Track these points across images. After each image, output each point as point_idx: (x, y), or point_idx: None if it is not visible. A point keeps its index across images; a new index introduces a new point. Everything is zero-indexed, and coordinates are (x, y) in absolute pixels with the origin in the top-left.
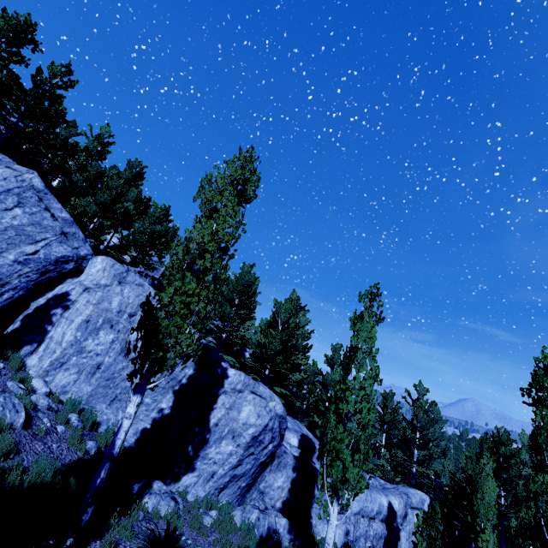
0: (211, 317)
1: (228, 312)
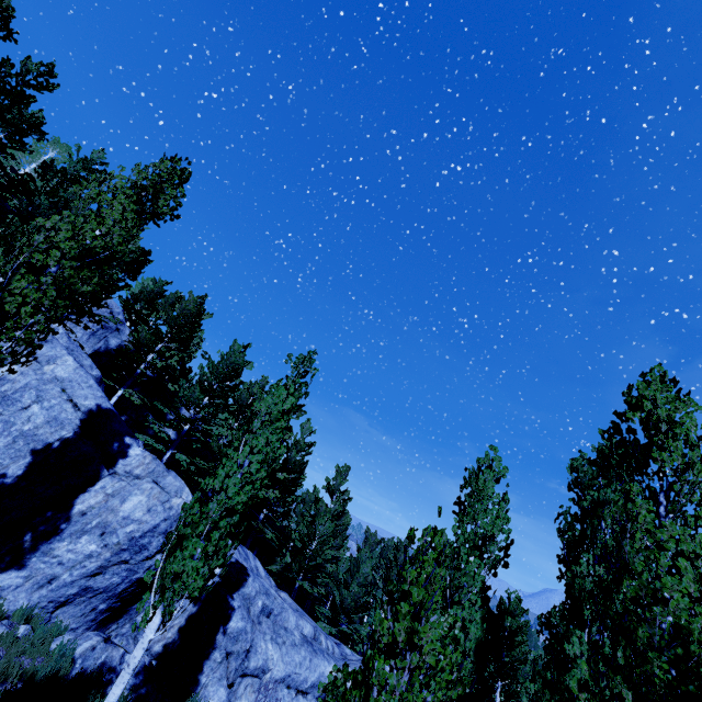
0: (41, 329)
1: (196, 396)
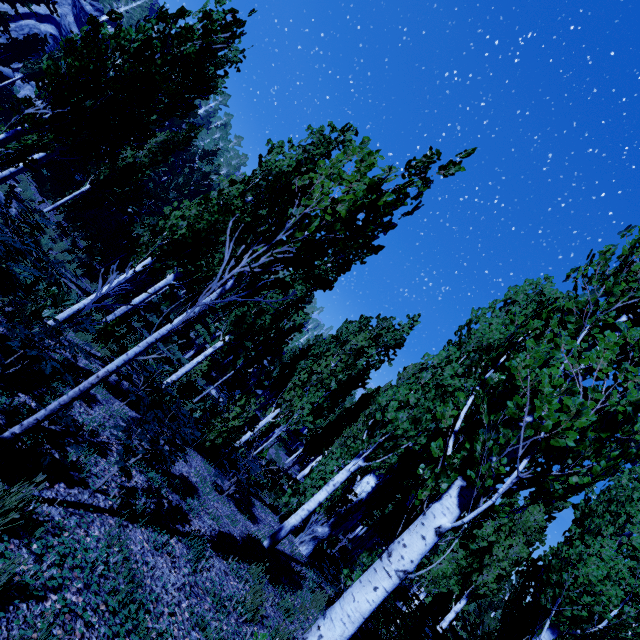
0: None
1: None
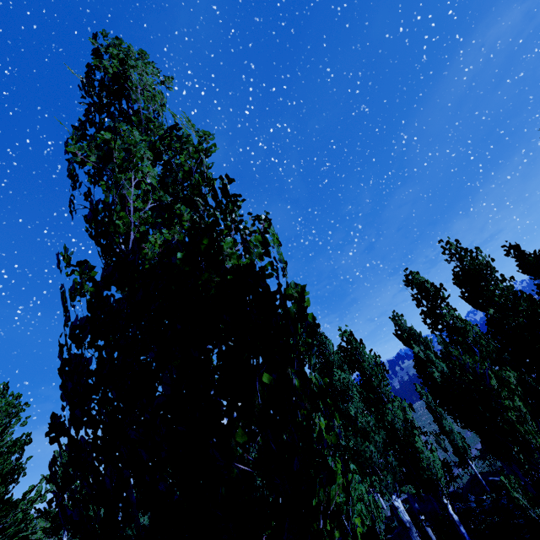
0: None
1: None
